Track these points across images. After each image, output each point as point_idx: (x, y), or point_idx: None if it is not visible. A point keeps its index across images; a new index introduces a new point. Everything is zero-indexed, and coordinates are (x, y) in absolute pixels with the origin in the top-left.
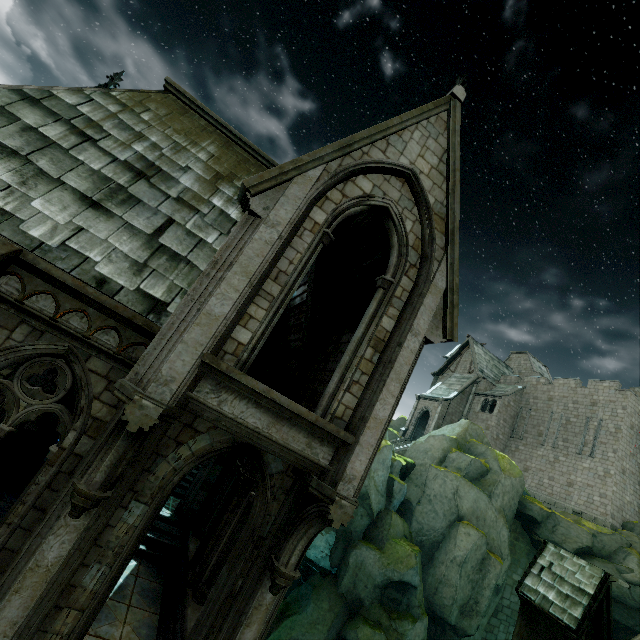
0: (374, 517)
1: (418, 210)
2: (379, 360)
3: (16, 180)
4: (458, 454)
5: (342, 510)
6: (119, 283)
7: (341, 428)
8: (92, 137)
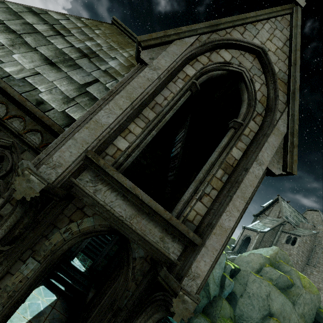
0: (211, 299)
1: (265, 76)
2: (227, 180)
3: (8, 43)
4: (270, 268)
5: (184, 305)
6: (52, 106)
7: (191, 230)
8: (63, 34)
